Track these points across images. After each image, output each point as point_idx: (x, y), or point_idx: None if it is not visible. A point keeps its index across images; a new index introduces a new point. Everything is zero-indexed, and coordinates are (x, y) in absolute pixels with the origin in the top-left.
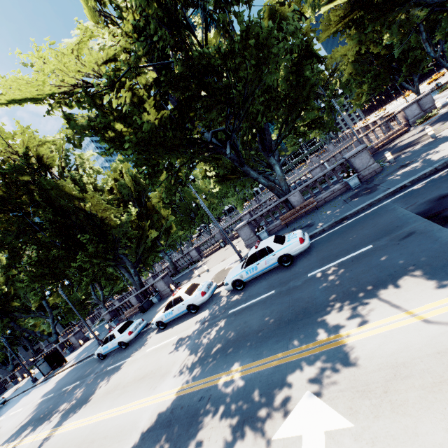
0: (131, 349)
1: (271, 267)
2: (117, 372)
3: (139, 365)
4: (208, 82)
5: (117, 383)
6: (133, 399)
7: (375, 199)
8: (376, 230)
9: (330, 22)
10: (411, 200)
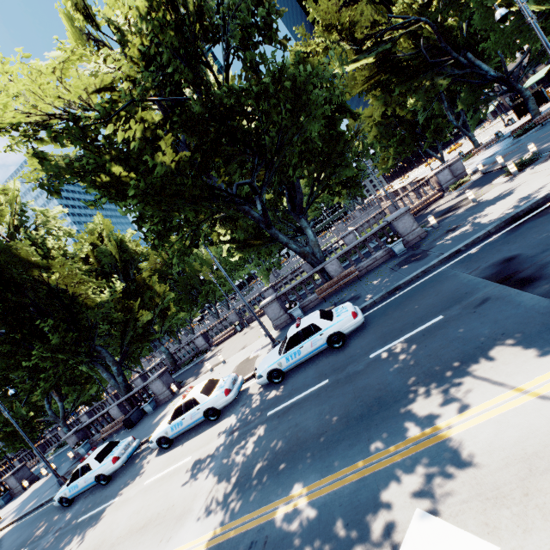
0: (118, 484)
1: (318, 350)
2: (97, 524)
3: (135, 507)
4: (232, 126)
5: (99, 542)
6: None
7: (430, 265)
8: (442, 299)
9: (355, 80)
10: (473, 265)
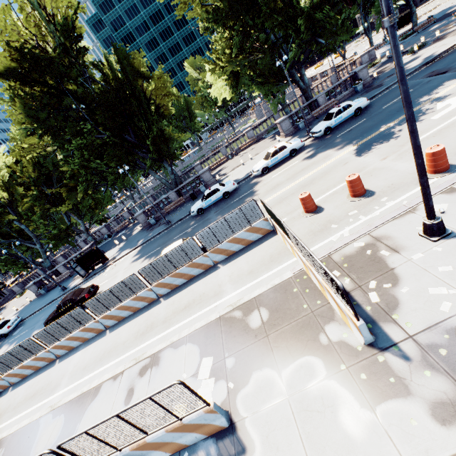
0: (243, 191)
1: (349, 117)
2: (257, 191)
3: (282, 176)
4: None
5: (274, 186)
6: (315, 168)
7: (390, 85)
8: None
9: None
10: (415, 78)
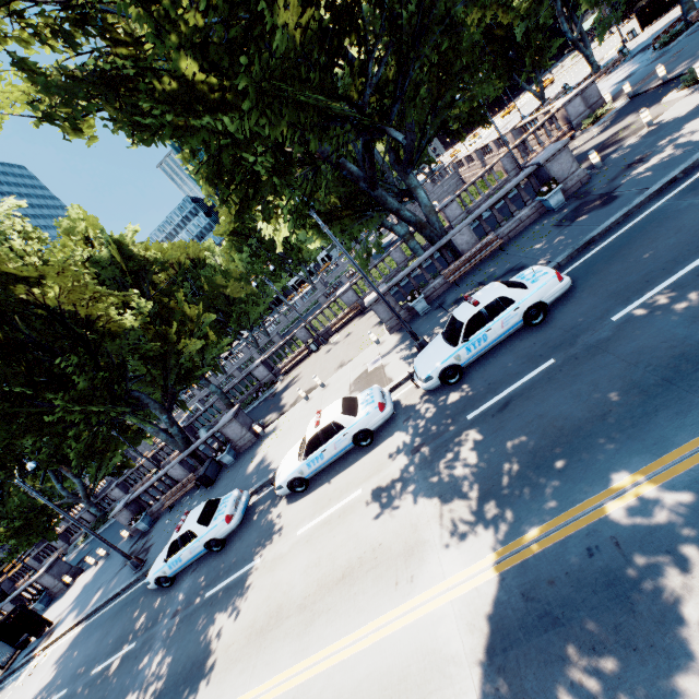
0: (244, 546)
1: (510, 332)
2: (248, 592)
3: (306, 561)
4: (331, 1)
5: (272, 609)
6: (364, 617)
7: (635, 205)
8: (695, 233)
9: None
10: None
